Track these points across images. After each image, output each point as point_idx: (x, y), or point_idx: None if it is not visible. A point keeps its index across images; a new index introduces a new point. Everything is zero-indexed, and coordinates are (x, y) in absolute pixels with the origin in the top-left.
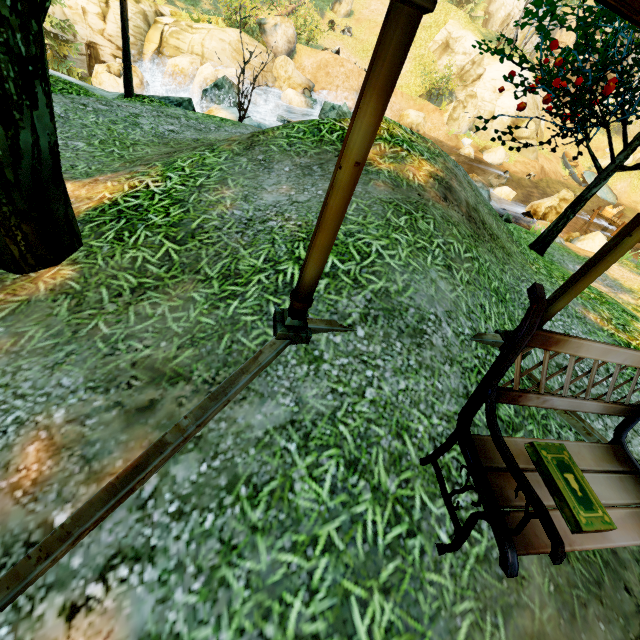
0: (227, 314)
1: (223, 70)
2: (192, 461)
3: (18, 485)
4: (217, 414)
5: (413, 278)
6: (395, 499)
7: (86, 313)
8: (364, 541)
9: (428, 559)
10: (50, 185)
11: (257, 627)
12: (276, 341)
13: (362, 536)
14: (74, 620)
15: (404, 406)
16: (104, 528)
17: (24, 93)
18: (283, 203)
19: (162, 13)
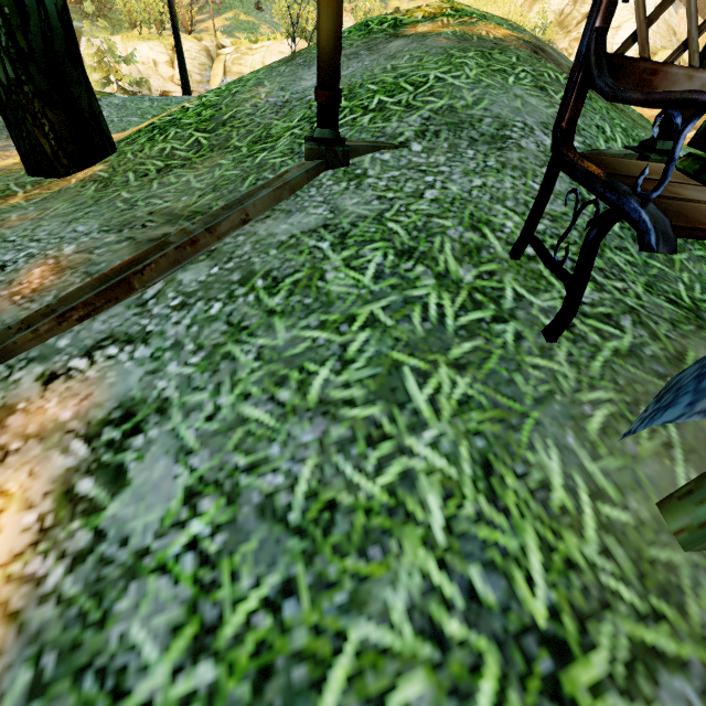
0: (254, 163)
1: None
2: (202, 268)
3: (18, 293)
4: (235, 232)
5: (487, 92)
6: (472, 288)
7: (111, 190)
8: (424, 320)
9: (529, 345)
10: (67, 63)
11: (267, 392)
12: (306, 162)
13: (421, 316)
14: (51, 385)
15: (481, 201)
16: (98, 320)
17: None
18: None
19: (223, 45)
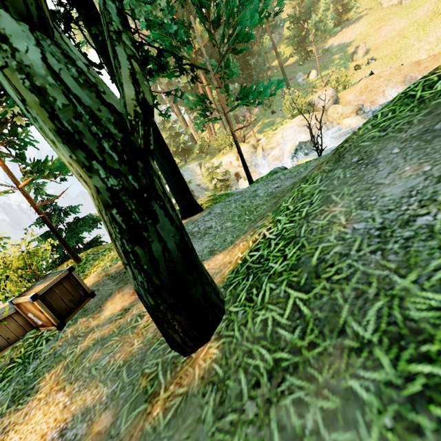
0: None
1: (297, 140)
2: None
3: None
4: None
5: None
6: None
7: (227, 419)
8: None
9: None
10: (185, 275)
11: None
12: None
13: None
14: None
15: None
16: None
17: (145, 215)
18: (420, 186)
19: (259, 139)
